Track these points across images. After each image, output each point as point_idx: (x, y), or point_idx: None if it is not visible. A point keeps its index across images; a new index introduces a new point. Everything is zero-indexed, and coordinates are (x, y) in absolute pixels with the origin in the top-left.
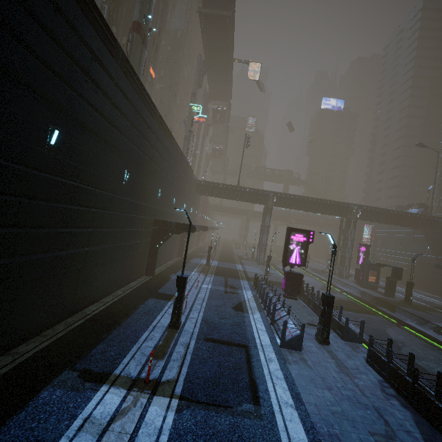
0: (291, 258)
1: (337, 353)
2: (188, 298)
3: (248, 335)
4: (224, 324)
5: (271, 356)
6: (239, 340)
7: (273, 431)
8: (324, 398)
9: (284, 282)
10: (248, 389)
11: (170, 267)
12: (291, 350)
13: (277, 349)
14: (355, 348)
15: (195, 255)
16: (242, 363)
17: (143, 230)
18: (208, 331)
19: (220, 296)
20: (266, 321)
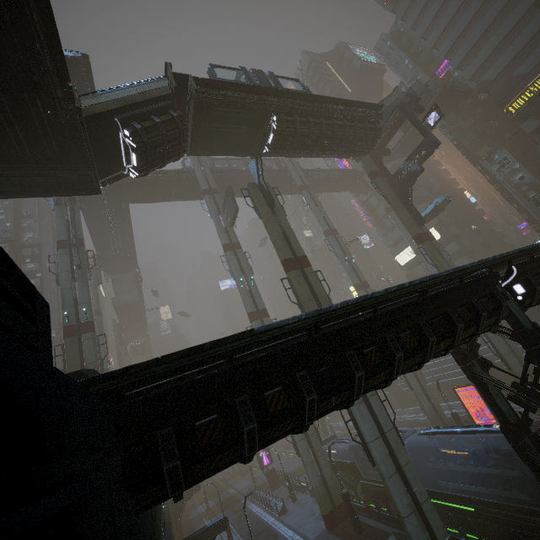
0: (264, 462)
1: (300, 501)
2: (223, 536)
3: (265, 524)
4: (252, 529)
5: (277, 523)
6: (263, 528)
7: (284, 538)
8: (297, 519)
9: (268, 481)
10: (274, 537)
11: (185, 534)
12: (283, 515)
13: (278, 518)
14: (307, 493)
15: (186, 510)
16: (268, 533)
17: (172, 513)
18: (248, 537)
19: (239, 520)
20: (269, 512)
